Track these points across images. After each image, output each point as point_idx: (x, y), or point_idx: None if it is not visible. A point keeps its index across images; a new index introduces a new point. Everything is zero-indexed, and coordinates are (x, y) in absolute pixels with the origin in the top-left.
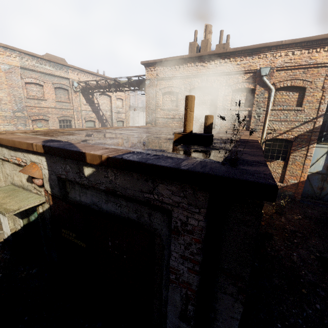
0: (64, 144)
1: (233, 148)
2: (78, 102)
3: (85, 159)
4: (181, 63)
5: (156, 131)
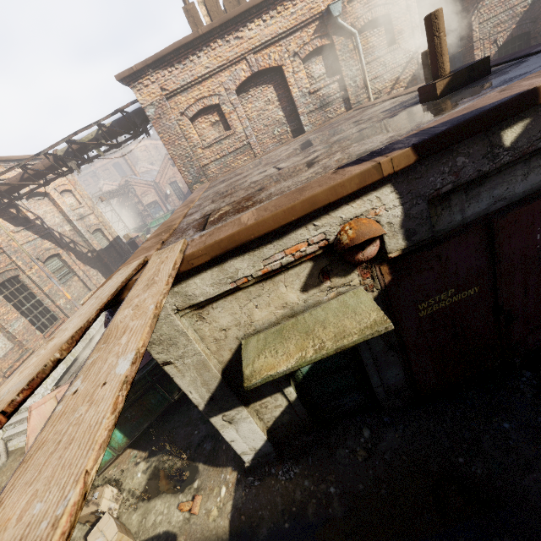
0: (423, 133)
1: (539, 49)
2: (1, 233)
3: (537, 99)
4: (198, 47)
5: (287, 155)
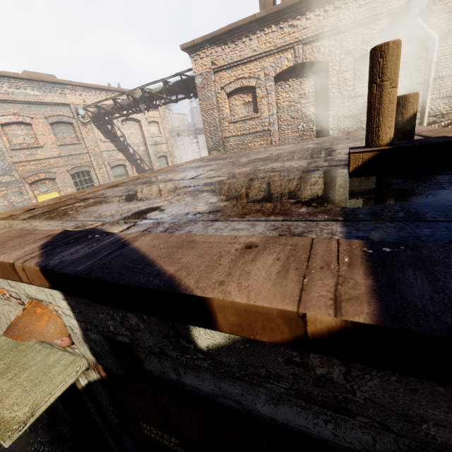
0: (102, 249)
1: None
2: (92, 140)
3: (208, 321)
4: (252, 30)
5: (247, 161)
